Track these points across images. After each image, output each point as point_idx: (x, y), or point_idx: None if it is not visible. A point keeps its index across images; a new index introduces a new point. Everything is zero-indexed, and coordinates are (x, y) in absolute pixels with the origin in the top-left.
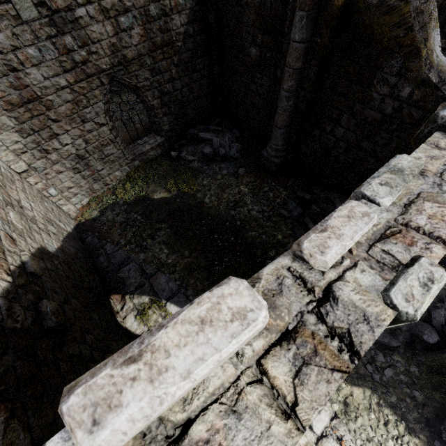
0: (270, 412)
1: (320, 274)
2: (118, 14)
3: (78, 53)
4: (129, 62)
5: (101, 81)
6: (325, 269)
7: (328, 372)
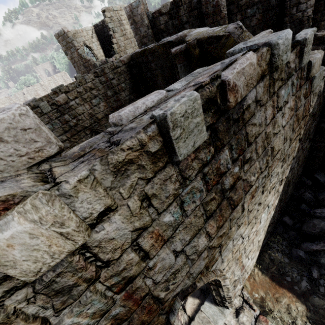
0: (29, 180)
1: (120, 126)
2: (91, 99)
3: (72, 121)
4: (100, 120)
5: (85, 133)
6: (122, 121)
7: (93, 160)
